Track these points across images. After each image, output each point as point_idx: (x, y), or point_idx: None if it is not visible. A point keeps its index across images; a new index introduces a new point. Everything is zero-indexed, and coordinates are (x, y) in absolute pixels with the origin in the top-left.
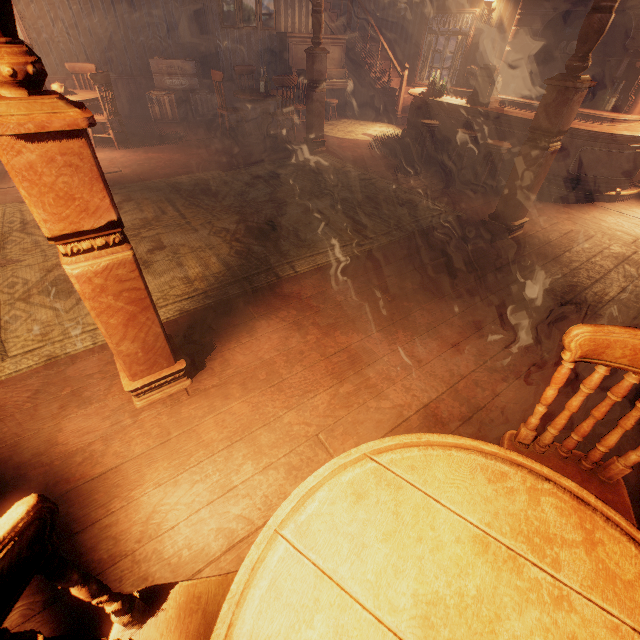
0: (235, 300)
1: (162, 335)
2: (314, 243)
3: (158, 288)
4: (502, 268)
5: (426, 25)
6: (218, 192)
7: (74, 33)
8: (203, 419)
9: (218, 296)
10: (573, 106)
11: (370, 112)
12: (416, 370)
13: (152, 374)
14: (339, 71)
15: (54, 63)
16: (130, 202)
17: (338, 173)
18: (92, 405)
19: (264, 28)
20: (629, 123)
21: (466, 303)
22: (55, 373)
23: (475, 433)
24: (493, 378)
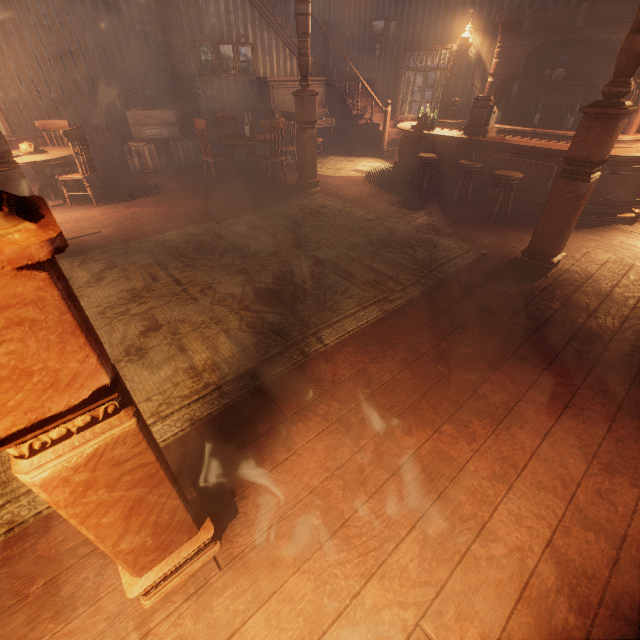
0: (258, 394)
1: (181, 506)
2: (337, 303)
3: (158, 388)
4: (557, 315)
5: (403, 63)
6: (214, 248)
7: (44, 90)
8: (247, 618)
9: (236, 391)
10: (615, 134)
11: (355, 148)
12: (517, 482)
13: (166, 557)
14: (321, 111)
15: (23, 121)
16: (114, 269)
17: (340, 215)
18: (76, 613)
19: (243, 74)
20: (635, 144)
21: (537, 368)
22: (19, 553)
23: (638, 589)
24: (618, 483)
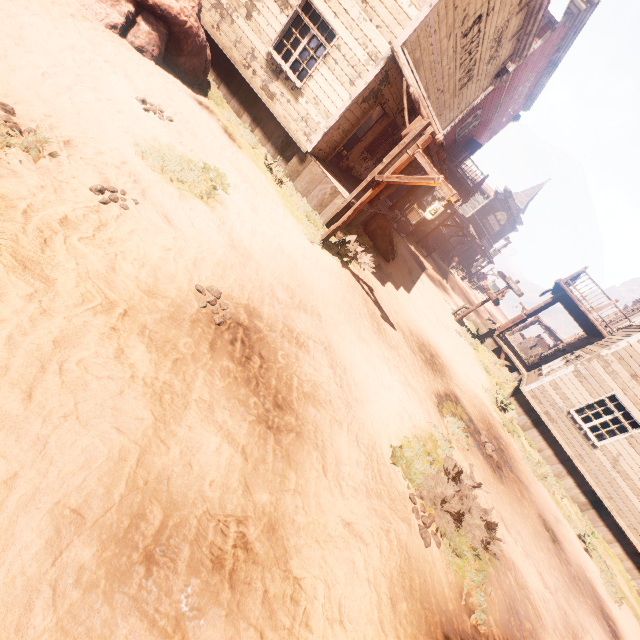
0: None
1: None
2: None
3: None
4: None
5: None
6: None
7: None
8: None
9: None
10: None
11: None
12: None
13: None
14: None
15: None
16: None
17: None
18: None
19: None
20: None
21: None
22: None
23: None
24: None
